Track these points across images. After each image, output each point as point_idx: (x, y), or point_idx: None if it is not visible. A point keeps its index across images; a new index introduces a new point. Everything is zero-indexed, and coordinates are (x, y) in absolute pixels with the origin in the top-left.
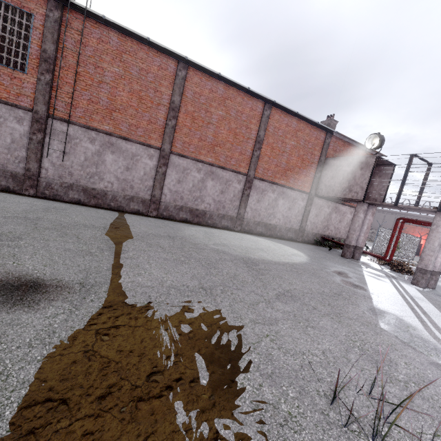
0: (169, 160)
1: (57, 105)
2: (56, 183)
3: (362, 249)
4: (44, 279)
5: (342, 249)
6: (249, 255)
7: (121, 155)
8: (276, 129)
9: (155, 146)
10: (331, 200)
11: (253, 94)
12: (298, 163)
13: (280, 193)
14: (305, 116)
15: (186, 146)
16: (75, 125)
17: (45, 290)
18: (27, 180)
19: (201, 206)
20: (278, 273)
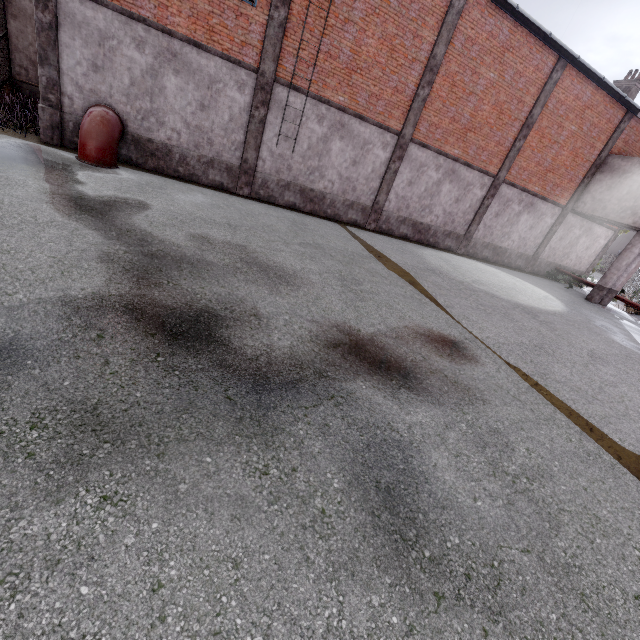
0: (405, 152)
1: (287, 62)
2: (273, 181)
3: (616, 294)
4: (444, 334)
5: (582, 287)
6: (516, 300)
7: (350, 142)
8: (558, 105)
9: (394, 129)
10: (589, 219)
11: (550, 44)
12: (568, 161)
13: (528, 205)
14: (612, 84)
15: (432, 130)
16: (304, 94)
17: (461, 346)
18: (243, 176)
19: (427, 219)
20: (563, 327)
